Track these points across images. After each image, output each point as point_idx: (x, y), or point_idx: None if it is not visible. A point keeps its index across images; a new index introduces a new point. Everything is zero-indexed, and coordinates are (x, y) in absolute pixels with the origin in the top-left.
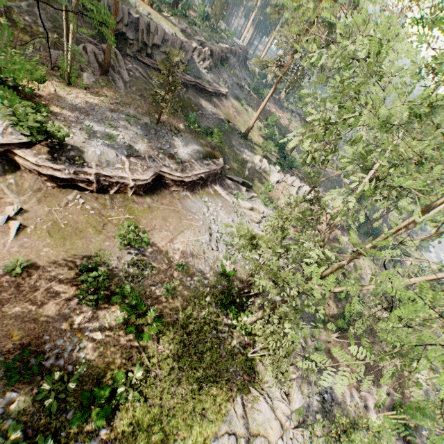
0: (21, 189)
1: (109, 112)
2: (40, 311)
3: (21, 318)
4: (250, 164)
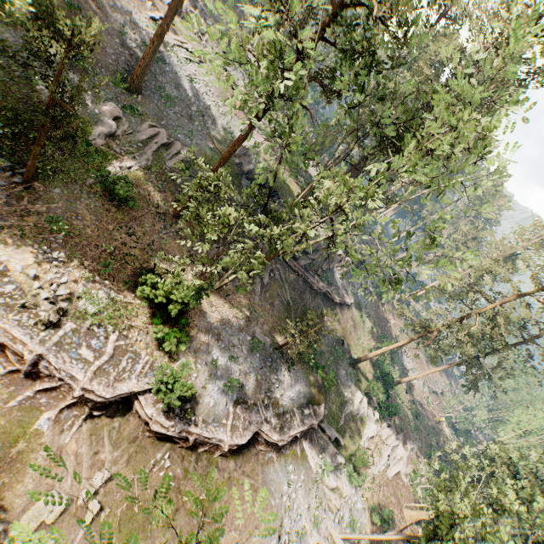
0: (120, 436)
1: (237, 332)
2: None
3: None
4: (350, 407)
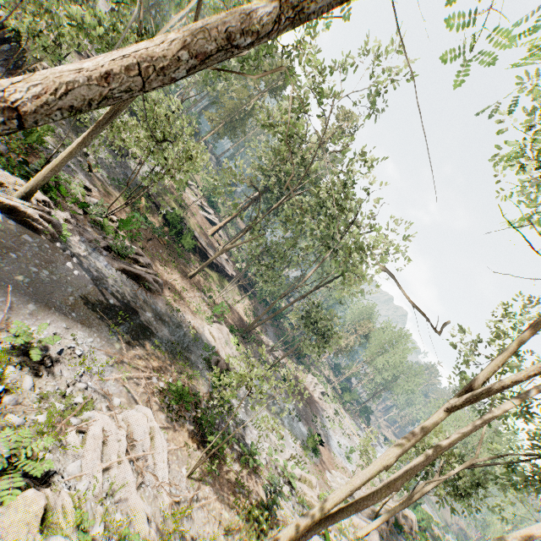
0: None
1: None
2: None
3: None
4: None
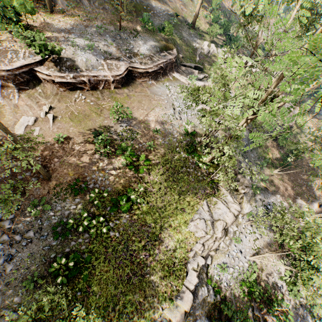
0: (47, 95)
1: (84, 28)
2: (79, 161)
3: (70, 165)
4: (200, 50)
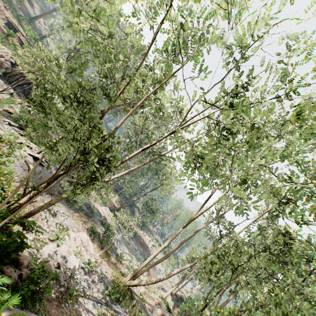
0: None
1: None
2: None
3: None
4: None
